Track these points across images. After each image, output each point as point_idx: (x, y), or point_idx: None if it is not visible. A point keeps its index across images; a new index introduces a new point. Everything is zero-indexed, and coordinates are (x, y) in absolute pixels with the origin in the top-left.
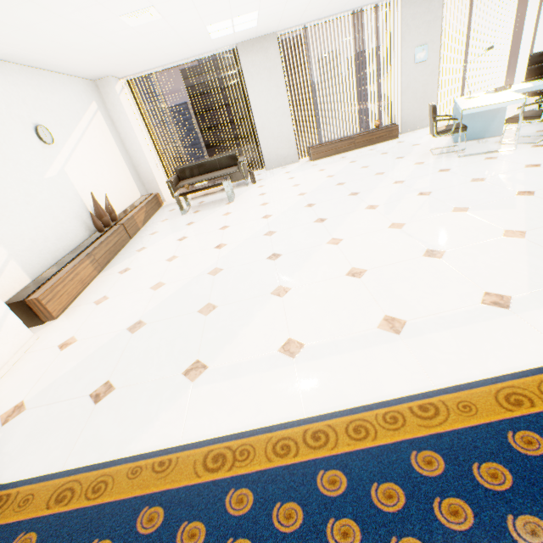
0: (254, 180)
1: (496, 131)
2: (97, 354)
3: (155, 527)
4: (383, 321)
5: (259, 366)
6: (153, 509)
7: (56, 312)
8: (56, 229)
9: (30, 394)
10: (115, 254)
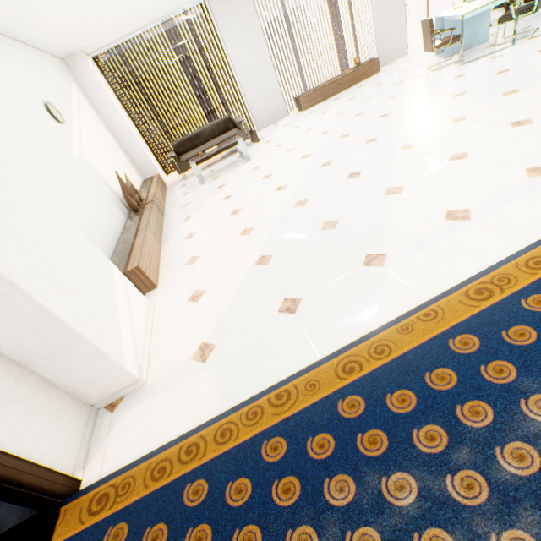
0: (257, 138)
1: (483, 38)
2: (244, 289)
3: (476, 345)
4: (528, 173)
5: (439, 235)
6: (458, 338)
7: (154, 281)
8: (102, 211)
9: (205, 335)
10: (162, 230)
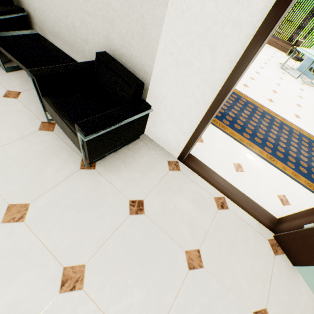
0: None
1: (311, 76)
2: None
3: None
4: None
5: None
6: None
7: None
8: None
9: None
10: None
